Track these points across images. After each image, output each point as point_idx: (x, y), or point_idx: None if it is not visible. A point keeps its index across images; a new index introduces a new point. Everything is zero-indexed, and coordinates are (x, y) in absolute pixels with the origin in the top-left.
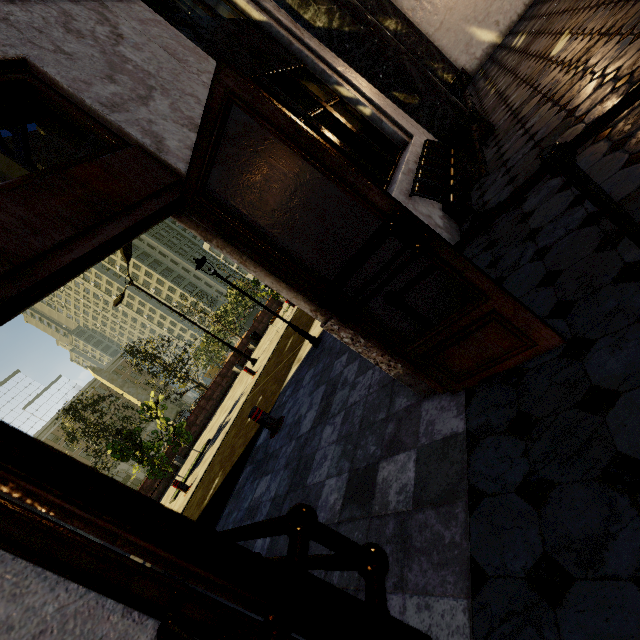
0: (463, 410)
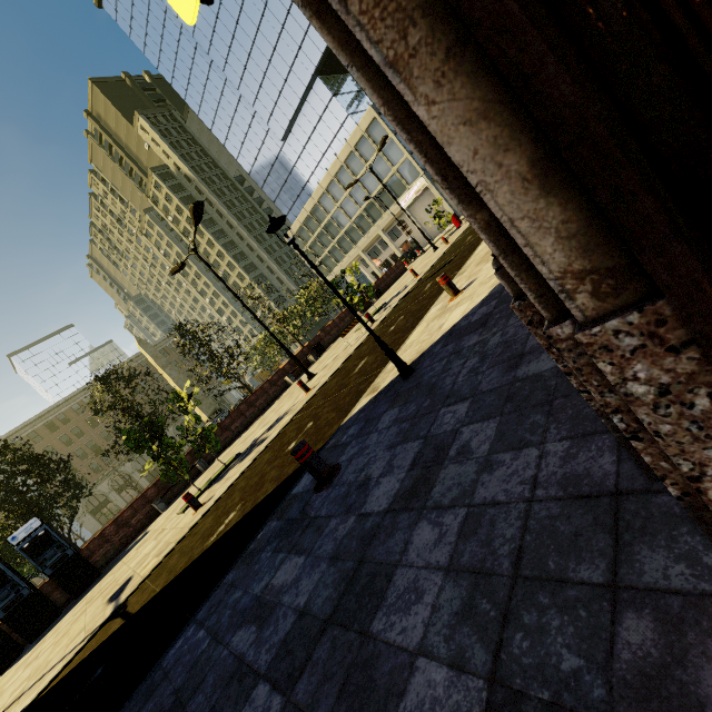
0: None
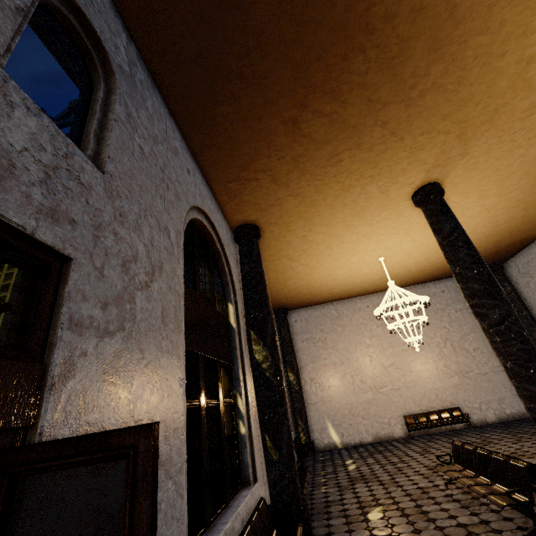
0: None
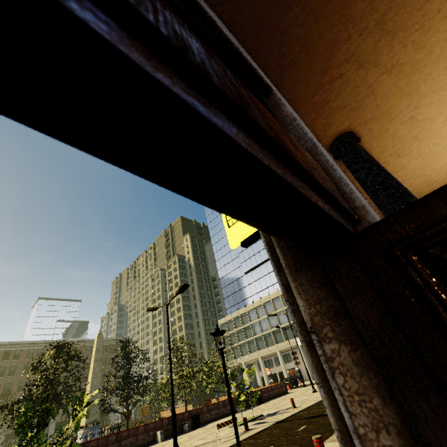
0: None
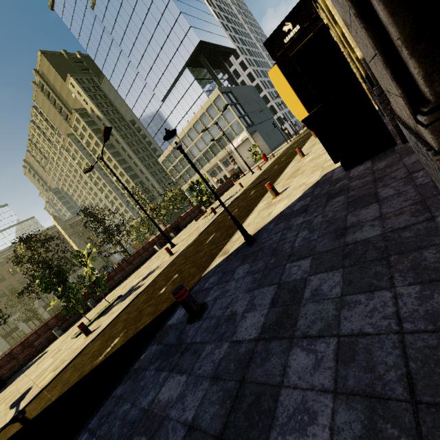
0: None
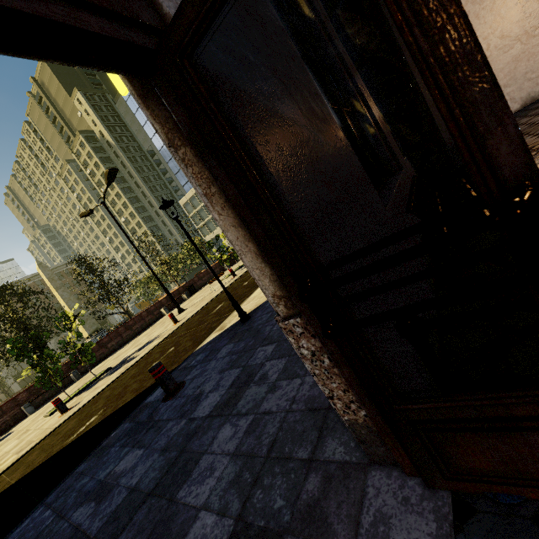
0: (450, 532)
